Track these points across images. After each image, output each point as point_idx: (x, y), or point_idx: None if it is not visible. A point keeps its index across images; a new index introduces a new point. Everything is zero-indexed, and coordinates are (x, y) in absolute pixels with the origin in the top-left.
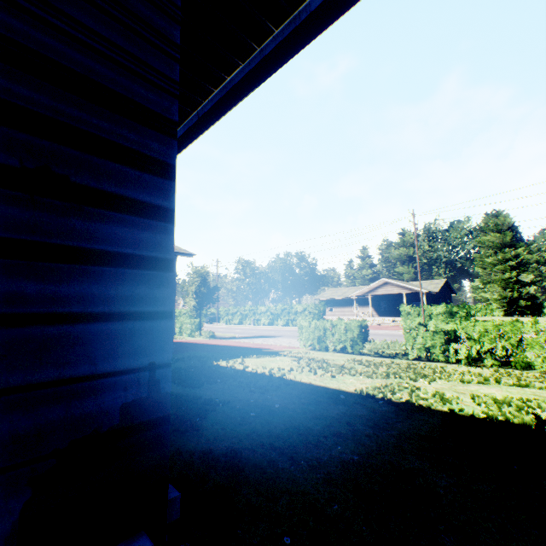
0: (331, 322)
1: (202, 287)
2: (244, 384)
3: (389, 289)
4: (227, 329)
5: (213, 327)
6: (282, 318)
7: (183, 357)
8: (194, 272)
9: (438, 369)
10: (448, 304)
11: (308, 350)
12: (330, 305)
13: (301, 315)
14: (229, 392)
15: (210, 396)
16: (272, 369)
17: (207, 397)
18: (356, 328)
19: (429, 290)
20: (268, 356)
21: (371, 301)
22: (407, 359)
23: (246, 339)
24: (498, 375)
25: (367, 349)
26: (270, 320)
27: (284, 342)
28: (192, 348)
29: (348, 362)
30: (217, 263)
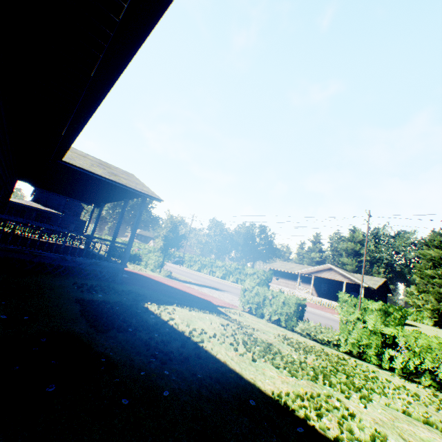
0: (272, 292)
1: (172, 232)
2: (154, 342)
3: (332, 275)
4: (186, 273)
5: (176, 268)
6: (234, 276)
7: (123, 291)
8: (168, 218)
9: (369, 374)
10: (383, 301)
11: (245, 312)
12: (277, 275)
13: (250, 277)
14: (130, 349)
15: (105, 349)
16: (194, 330)
17: (100, 351)
18: (293, 305)
19: (368, 285)
20: (201, 310)
21: (313, 281)
22: (337, 350)
23: (196, 286)
24: (439, 404)
25: (300, 327)
26: (224, 274)
27: (227, 298)
28: (142, 283)
29: (278, 338)
30: (192, 217)
